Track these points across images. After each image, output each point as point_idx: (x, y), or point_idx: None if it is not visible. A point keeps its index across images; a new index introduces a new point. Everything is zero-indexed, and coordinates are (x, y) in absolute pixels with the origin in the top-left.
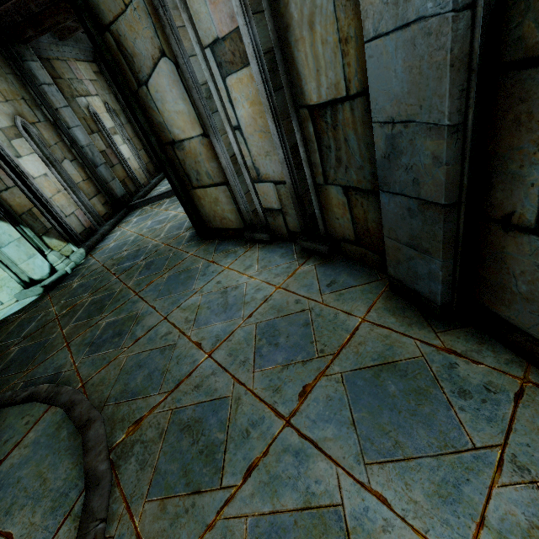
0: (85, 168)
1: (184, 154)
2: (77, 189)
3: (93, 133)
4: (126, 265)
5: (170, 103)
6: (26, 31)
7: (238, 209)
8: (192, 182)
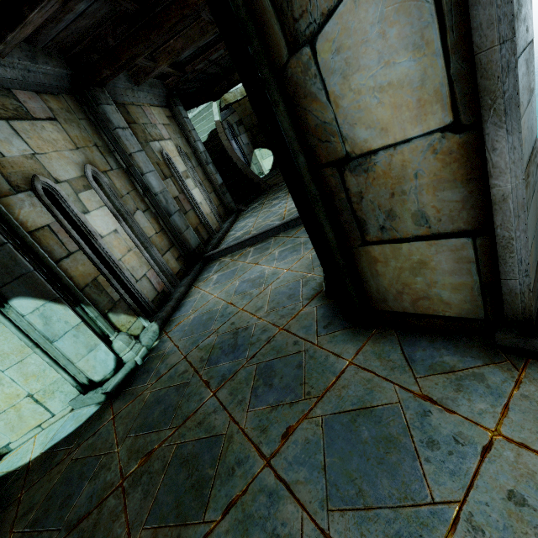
0: (158, 219)
1: (365, 181)
2: (150, 244)
3: (166, 178)
4: (224, 366)
5: (368, 69)
6: (102, 71)
7: (484, 284)
8: (366, 233)
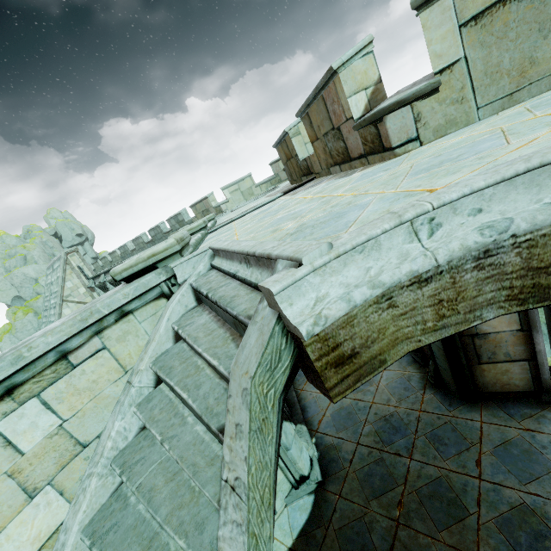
0: None
1: (483, 341)
2: None
3: None
4: (401, 442)
5: None
6: None
7: (533, 377)
8: (481, 359)
